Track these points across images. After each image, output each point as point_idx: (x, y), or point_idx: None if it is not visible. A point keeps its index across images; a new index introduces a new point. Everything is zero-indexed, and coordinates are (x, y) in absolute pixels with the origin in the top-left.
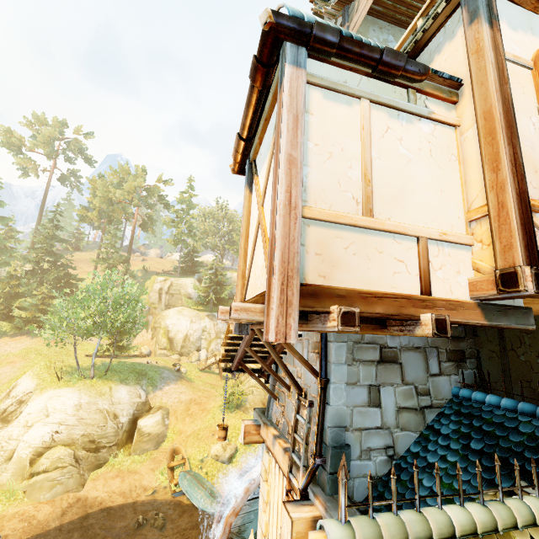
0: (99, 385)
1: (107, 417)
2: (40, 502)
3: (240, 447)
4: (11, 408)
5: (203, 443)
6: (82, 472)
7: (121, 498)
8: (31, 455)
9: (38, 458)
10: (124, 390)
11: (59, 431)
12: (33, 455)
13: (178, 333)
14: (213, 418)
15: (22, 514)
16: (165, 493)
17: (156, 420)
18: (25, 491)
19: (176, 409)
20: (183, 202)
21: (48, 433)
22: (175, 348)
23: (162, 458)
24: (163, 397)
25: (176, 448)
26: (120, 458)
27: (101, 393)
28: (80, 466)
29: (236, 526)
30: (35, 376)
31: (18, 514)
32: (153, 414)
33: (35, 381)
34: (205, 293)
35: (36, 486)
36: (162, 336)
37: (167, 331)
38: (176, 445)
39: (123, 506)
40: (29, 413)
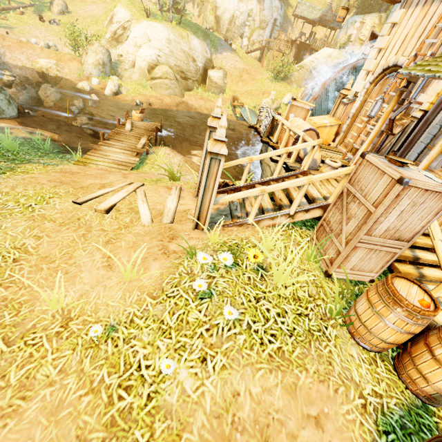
0: (179, 29)
1: (188, 58)
2: (163, 95)
3: (282, 106)
4: (119, 32)
5: (255, 97)
6: (181, 88)
7: (206, 111)
8: (147, 66)
9: (152, 70)
10: (196, 41)
11: (160, 56)
12: (148, 67)
13: (226, 12)
14: (262, 85)
15: (155, 97)
16: (232, 118)
17: (219, 76)
18: (151, 87)
19: (232, 74)
20: None
21: (153, 54)
22: (221, 30)
23: (226, 100)
24: (223, 60)
25: (236, 96)
26: (200, 91)
27: (182, 36)
28: (179, 84)
29: (324, 93)
30: (127, 9)
31: (153, 96)
32: (217, 70)
33: (129, 13)
34: None
35: (157, 85)
36: (210, 13)
37: (214, 7)
38: (236, 94)
39: (208, 115)
40: (135, 37)
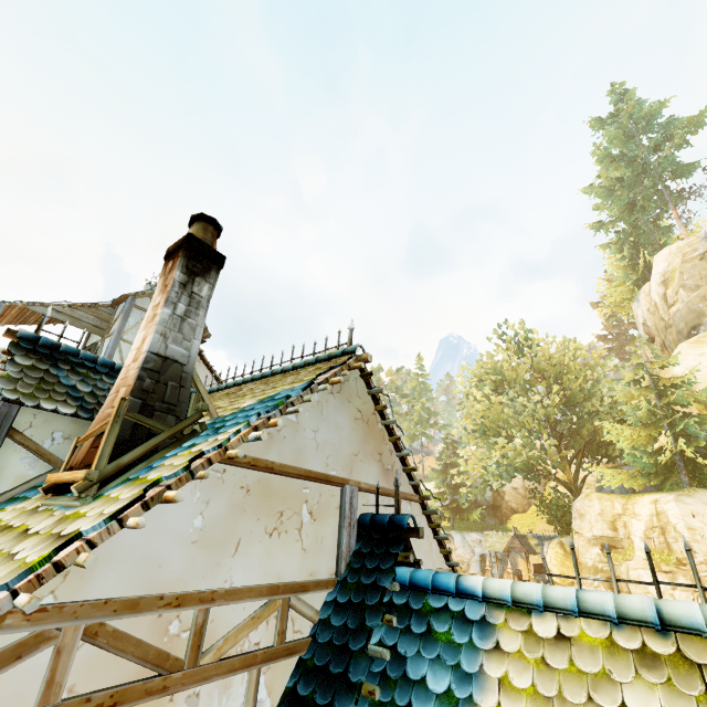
0: None
1: None
2: None
3: None
4: None
5: None
6: None
7: None
8: None
9: None
10: None
11: None
12: None
13: None
14: None
15: None
16: None
17: None
18: None
19: None
20: (416, 388)
21: None
22: None
23: None
24: None
25: None
26: None
27: None
28: None
29: None
30: None
31: None
32: None
33: None
34: (444, 502)
35: None
36: None
37: None
38: None
39: None
40: None
